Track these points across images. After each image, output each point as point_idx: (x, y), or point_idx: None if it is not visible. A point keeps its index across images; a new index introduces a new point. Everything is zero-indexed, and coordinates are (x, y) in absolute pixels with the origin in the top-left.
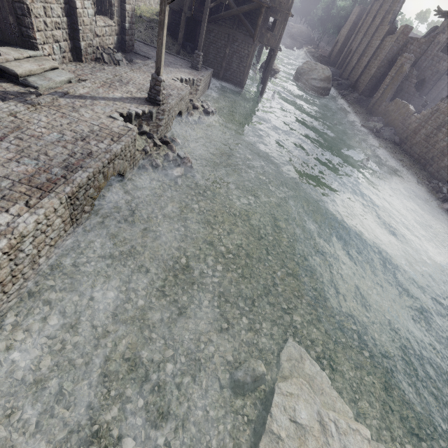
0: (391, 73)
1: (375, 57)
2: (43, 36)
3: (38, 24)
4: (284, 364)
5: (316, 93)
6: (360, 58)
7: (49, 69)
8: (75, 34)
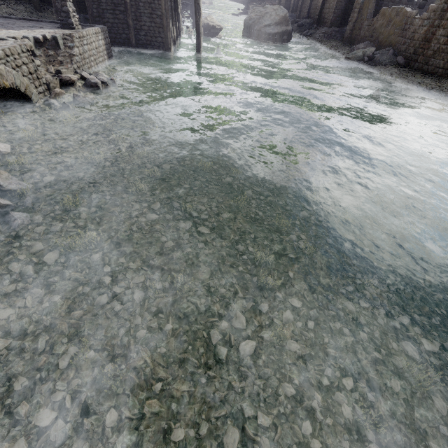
0: None
1: None
2: None
3: None
4: None
5: (275, 42)
6: None
7: None
8: None
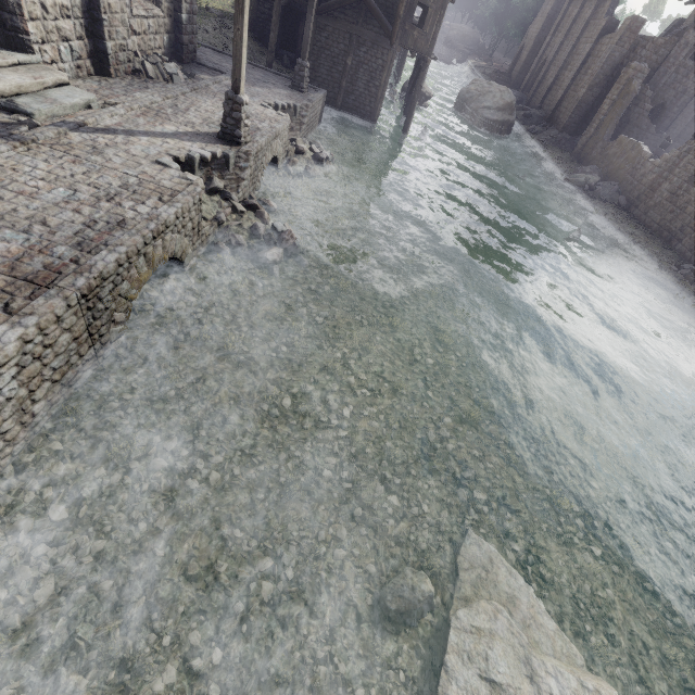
0: (612, 95)
1: (584, 70)
2: (40, 28)
3: (32, 7)
4: (463, 576)
5: (490, 130)
6: (560, 73)
7: (52, 85)
8: (97, 28)
